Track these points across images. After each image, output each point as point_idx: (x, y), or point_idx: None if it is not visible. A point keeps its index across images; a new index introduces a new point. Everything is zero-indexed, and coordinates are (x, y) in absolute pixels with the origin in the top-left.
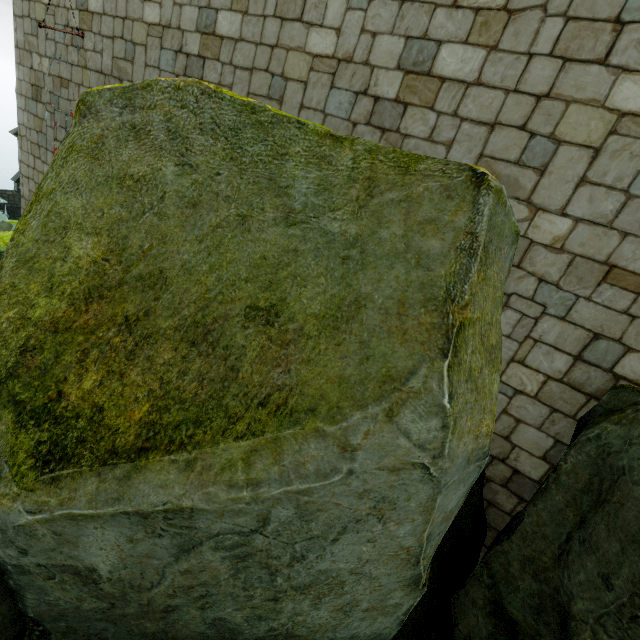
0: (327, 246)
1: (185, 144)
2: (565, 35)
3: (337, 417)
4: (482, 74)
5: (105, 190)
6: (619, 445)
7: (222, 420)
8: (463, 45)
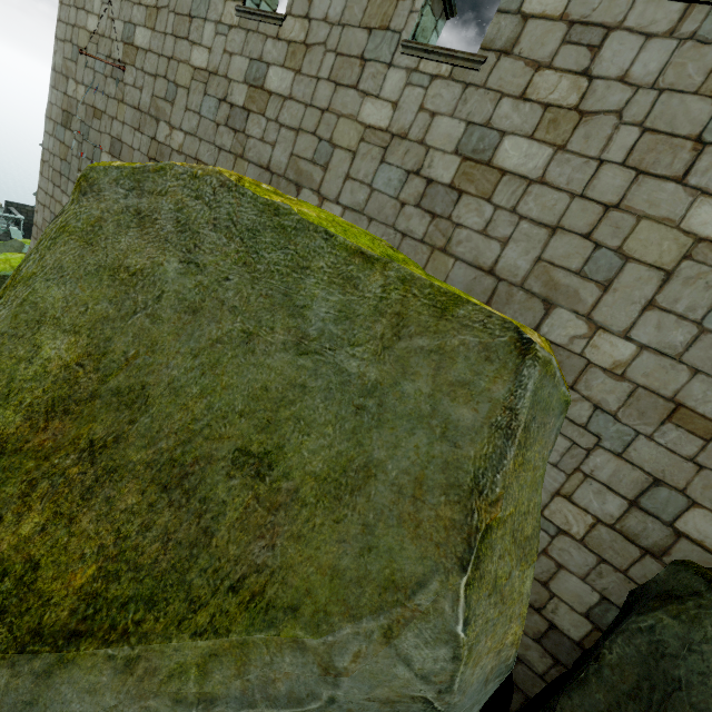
0: (341, 388)
1: (194, 239)
2: (640, 146)
3: (322, 626)
4: (547, 173)
5: (94, 281)
6: (676, 647)
7: (181, 604)
8: (528, 139)
